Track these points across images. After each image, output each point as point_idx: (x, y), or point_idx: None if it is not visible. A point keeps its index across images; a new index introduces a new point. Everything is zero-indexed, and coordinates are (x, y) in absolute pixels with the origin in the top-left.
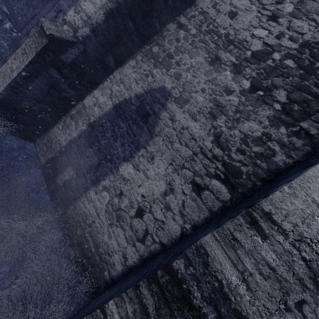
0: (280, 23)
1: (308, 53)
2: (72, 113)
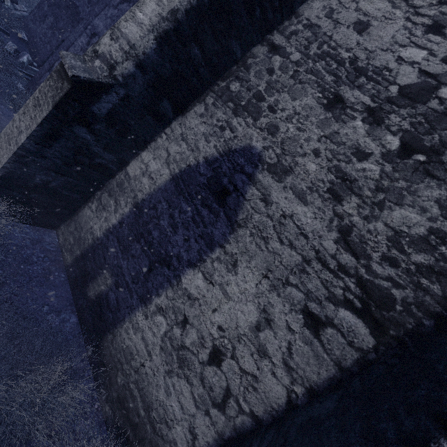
0: None
1: None
2: (110, 186)
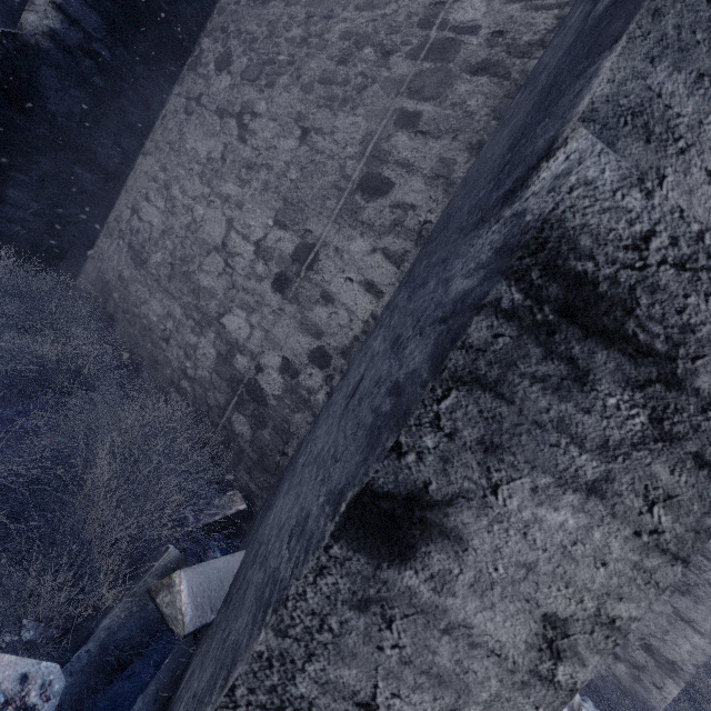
0: None
1: None
2: None
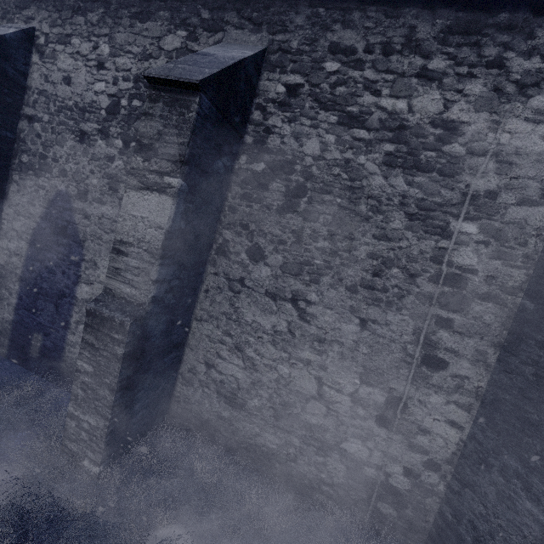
0: (108, 69)
1: (143, 86)
2: None
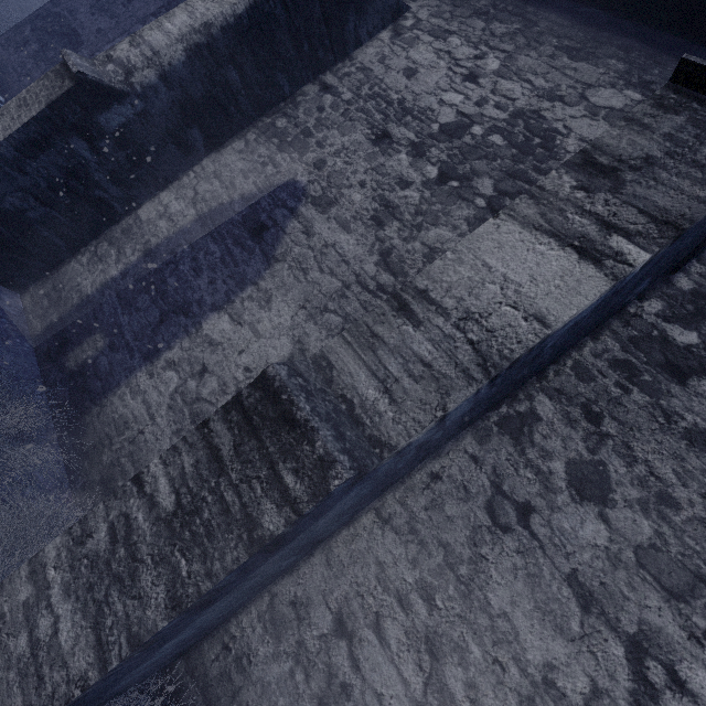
0: (481, 85)
1: (523, 125)
2: (111, 234)
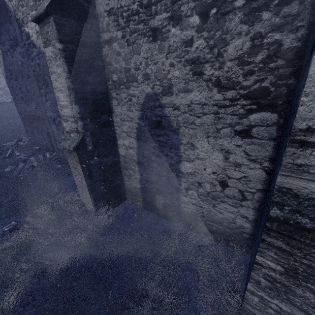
0: None
1: None
2: (123, 166)
